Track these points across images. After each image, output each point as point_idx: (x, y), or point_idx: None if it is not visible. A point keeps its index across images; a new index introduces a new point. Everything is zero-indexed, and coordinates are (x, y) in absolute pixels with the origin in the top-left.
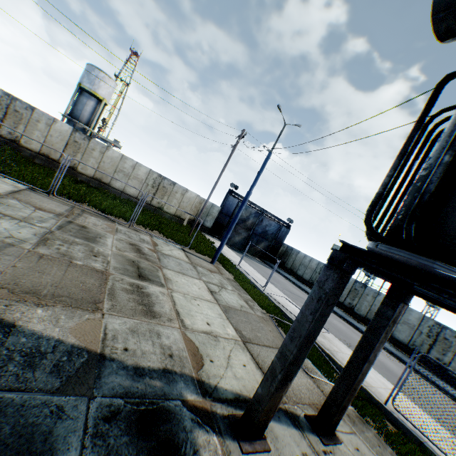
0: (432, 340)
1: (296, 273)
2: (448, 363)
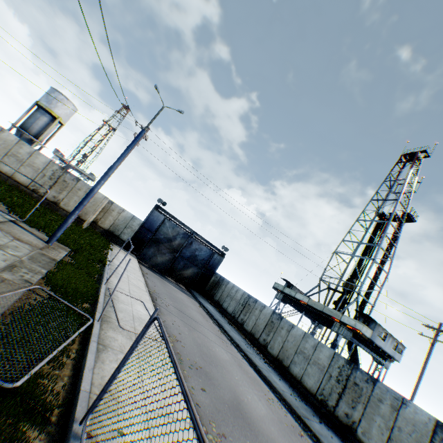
0: (342, 387)
1: (221, 305)
2: (358, 421)
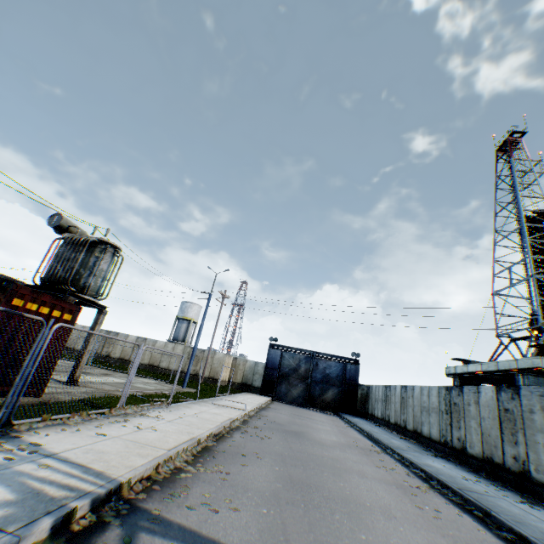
0: (449, 415)
1: (374, 415)
2: (464, 437)
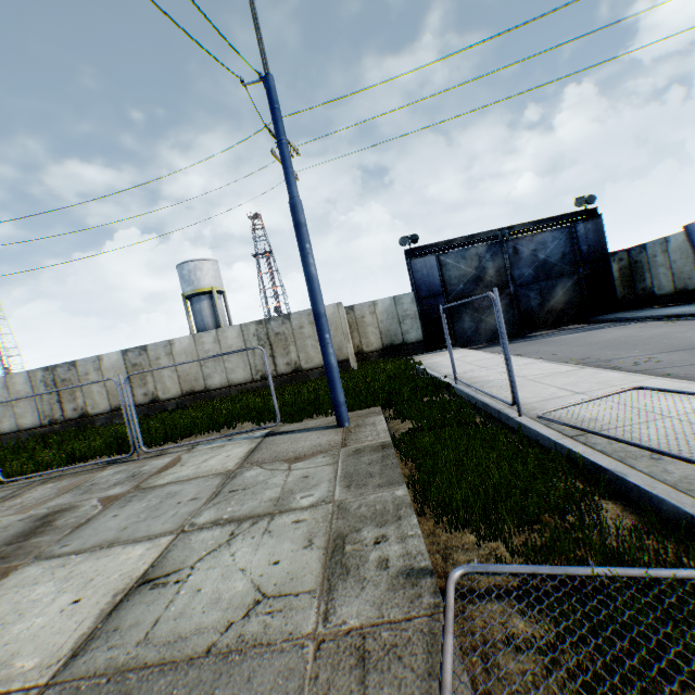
0: None
1: None
2: None
